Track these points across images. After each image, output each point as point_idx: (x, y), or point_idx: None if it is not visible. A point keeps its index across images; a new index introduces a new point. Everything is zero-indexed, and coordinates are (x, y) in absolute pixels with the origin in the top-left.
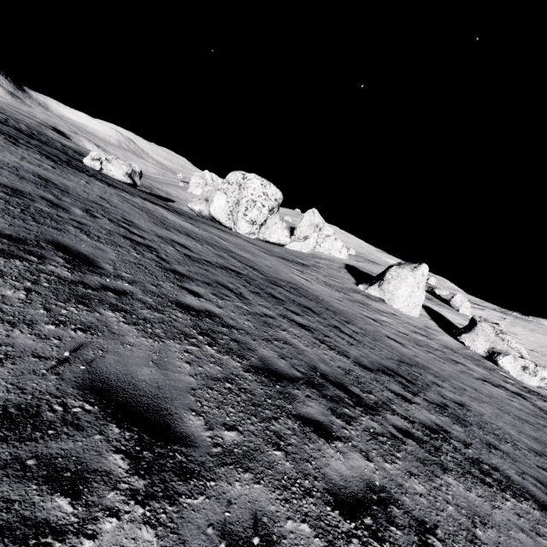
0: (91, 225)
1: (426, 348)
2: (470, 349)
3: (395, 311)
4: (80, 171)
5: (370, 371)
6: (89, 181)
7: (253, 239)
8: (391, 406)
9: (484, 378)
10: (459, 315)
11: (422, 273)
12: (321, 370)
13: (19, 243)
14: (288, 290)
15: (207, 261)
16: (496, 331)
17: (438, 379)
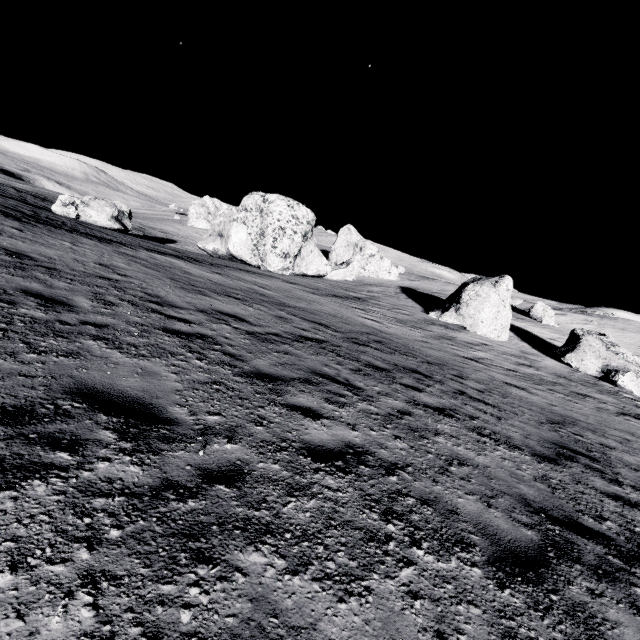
0: (113, 323)
1: (545, 385)
2: (579, 370)
3: (482, 339)
4: (56, 226)
5: (556, 464)
6: (74, 241)
7: (289, 276)
8: (638, 531)
9: (620, 410)
10: (545, 328)
11: (507, 287)
12: (533, 501)
13: (23, 422)
14: (376, 347)
15: (275, 334)
16: (605, 344)
17: (599, 436)
